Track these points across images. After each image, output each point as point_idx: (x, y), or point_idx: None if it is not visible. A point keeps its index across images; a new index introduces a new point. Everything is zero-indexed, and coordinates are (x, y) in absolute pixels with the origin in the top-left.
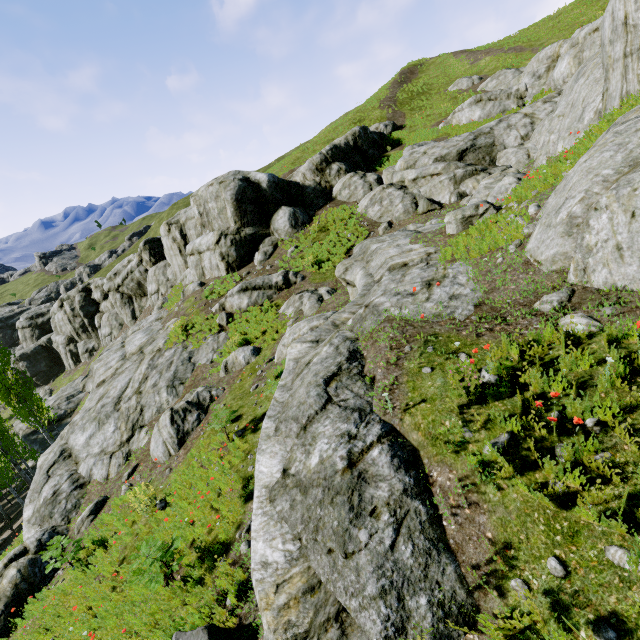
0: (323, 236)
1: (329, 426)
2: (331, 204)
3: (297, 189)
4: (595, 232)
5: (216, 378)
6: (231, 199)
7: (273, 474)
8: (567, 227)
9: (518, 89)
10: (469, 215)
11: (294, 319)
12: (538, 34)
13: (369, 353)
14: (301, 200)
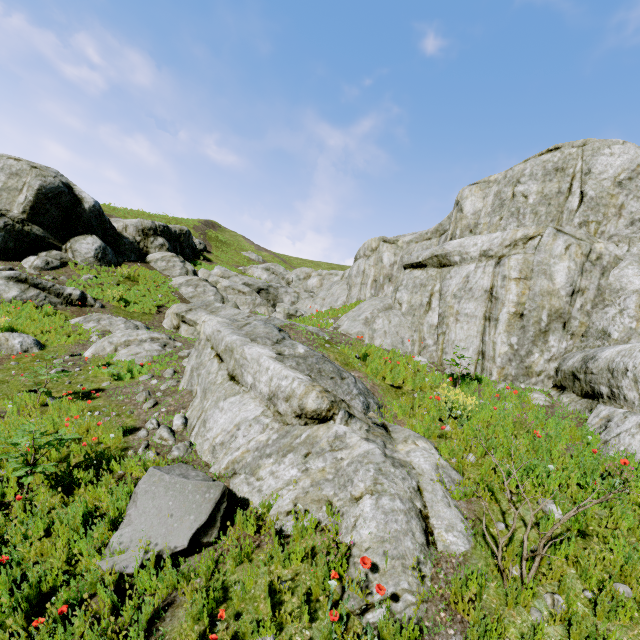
0: (131, 284)
1: (298, 343)
2: (143, 264)
3: (115, 232)
4: (378, 324)
5: None
6: (38, 189)
7: (271, 354)
8: (365, 321)
9: (289, 278)
10: (292, 313)
11: (101, 333)
12: (293, 261)
13: (290, 332)
14: (114, 243)
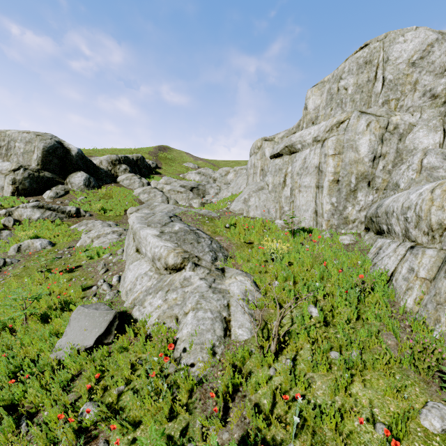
0: (108, 198)
1: (178, 223)
2: (115, 184)
3: (94, 166)
4: (251, 202)
5: (3, 255)
6: (43, 148)
7: (156, 233)
8: (244, 201)
9: (214, 176)
10: (204, 202)
11: (87, 232)
12: (220, 163)
13: (183, 216)
14: (95, 174)
